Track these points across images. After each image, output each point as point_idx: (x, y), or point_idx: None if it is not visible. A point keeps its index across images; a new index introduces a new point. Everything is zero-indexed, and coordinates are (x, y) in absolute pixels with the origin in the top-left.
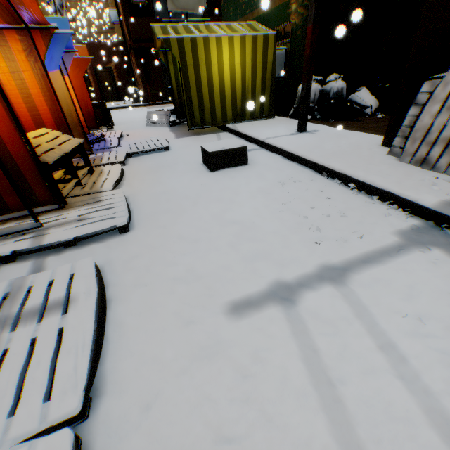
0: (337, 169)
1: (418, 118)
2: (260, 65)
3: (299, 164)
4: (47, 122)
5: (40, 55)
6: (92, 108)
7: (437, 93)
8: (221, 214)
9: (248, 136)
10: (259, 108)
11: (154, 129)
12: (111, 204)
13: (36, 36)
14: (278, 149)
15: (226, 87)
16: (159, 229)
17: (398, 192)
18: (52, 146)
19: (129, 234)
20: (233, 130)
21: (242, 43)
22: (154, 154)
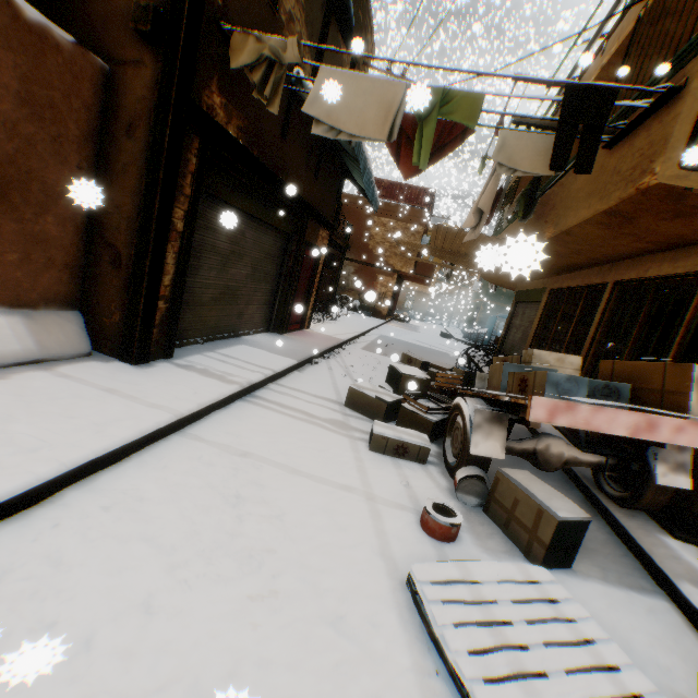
0: None
1: None
2: None
3: None
4: None
5: None
6: None
7: None
8: None
9: None
10: None
11: None
12: None
13: None
14: None
15: None
16: None
17: None
18: None
19: None
20: None
21: None
22: None
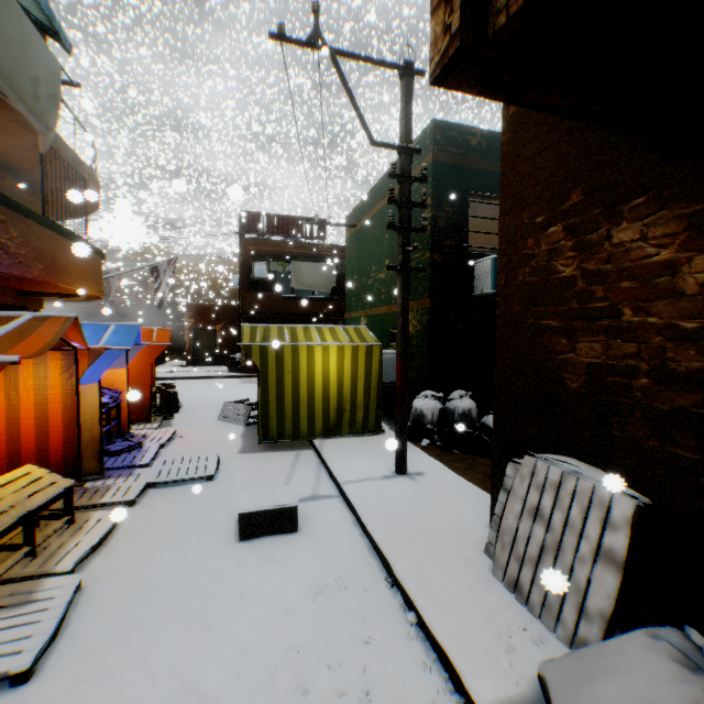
0: (398, 577)
1: (504, 513)
2: (362, 373)
3: (368, 544)
4: (54, 440)
5: (79, 372)
6: (150, 397)
7: (517, 486)
8: (188, 656)
9: (329, 468)
10: (361, 421)
11: (224, 427)
12: (40, 612)
13: (84, 355)
14: (352, 506)
15: (316, 395)
16: (75, 683)
17: (453, 657)
18: (14, 503)
19: (24, 689)
20: (318, 451)
21: (339, 351)
22: (188, 486)
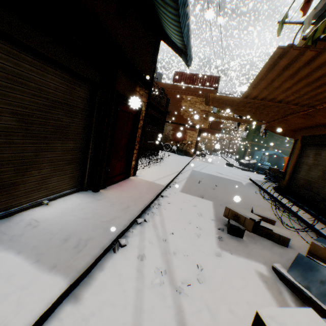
0: None
1: None
2: None
3: None
4: None
5: None
6: None
7: None
8: None
9: None
10: None
11: None
12: None
13: None
14: None
15: None
16: None
17: None
18: None
19: None
20: None
21: None
22: None
